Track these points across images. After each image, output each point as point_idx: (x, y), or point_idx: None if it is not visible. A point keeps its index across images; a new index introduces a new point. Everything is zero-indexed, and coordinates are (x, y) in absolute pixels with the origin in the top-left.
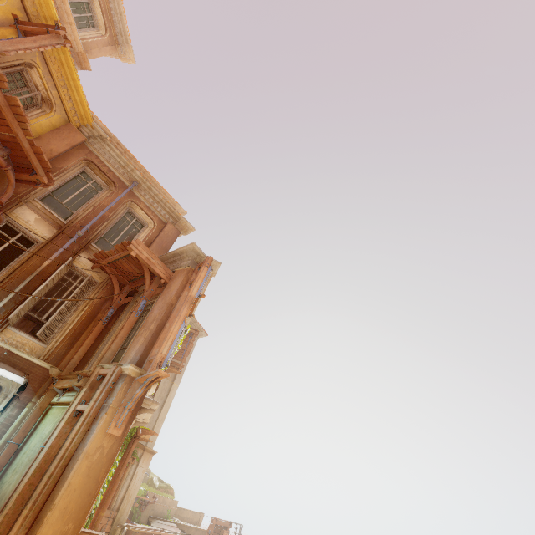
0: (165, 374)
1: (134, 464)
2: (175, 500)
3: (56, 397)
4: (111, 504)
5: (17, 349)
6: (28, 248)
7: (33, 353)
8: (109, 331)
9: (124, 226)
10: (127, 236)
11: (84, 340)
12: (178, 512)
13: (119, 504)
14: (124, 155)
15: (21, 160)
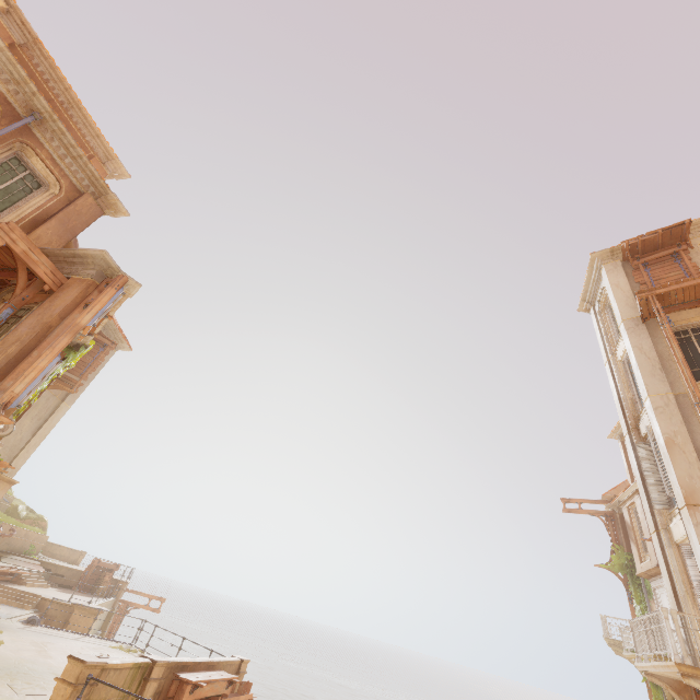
0: (7, 420)
1: None
2: (45, 535)
3: None
4: None
5: None
6: None
7: None
8: None
9: (5, 178)
10: (7, 196)
11: None
12: (49, 548)
13: None
14: (32, 47)
15: None
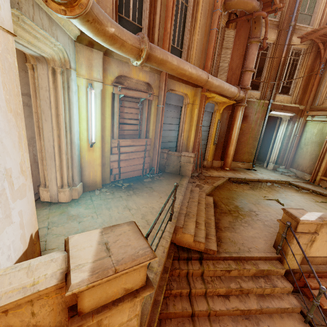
0: None
1: None
2: None
3: (308, 118)
4: None
5: (285, 103)
6: (267, 51)
7: (287, 102)
8: (322, 78)
9: None
10: None
11: (311, 88)
12: None
13: None
14: None
15: (262, 0)
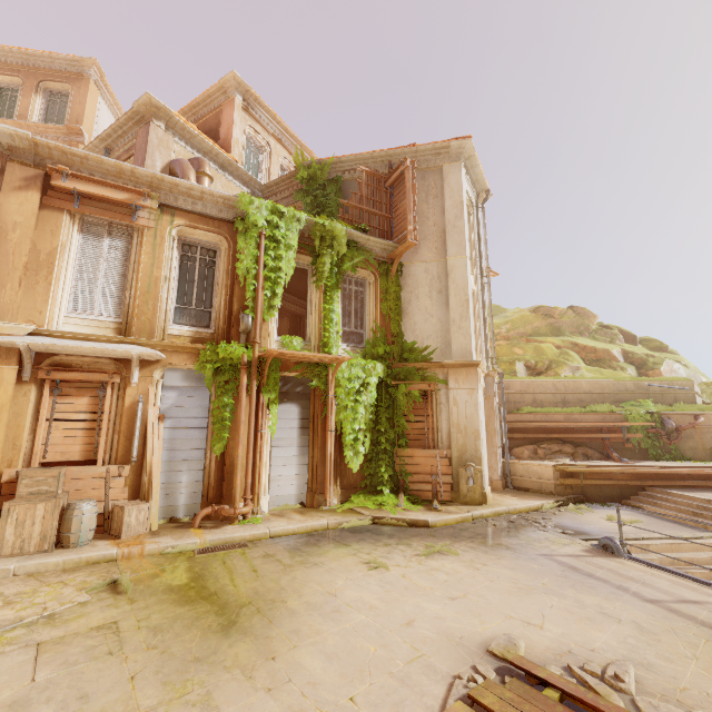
0: None
1: (439, 390)
2: None
3: None
4: (431, 442)
5: None
6: None
7: None
8: None
9: None
10: None
11: None
12: None
13: (448, 441)
14: None
15: None
